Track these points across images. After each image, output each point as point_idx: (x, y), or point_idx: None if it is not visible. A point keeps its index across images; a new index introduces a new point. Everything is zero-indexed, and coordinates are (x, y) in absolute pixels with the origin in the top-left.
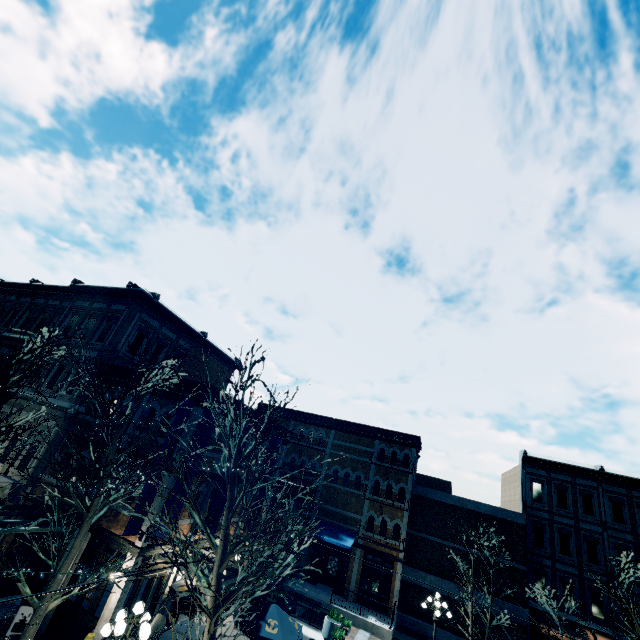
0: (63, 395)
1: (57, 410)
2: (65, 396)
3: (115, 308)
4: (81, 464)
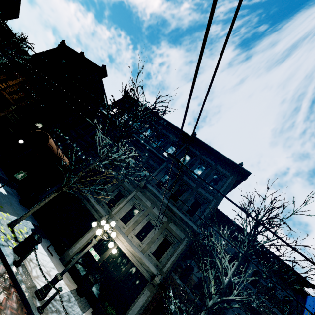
0: (186, 214)
1: (186, 226)
2: (188, 216)
3: (221, 169)
4: (199, 280)
